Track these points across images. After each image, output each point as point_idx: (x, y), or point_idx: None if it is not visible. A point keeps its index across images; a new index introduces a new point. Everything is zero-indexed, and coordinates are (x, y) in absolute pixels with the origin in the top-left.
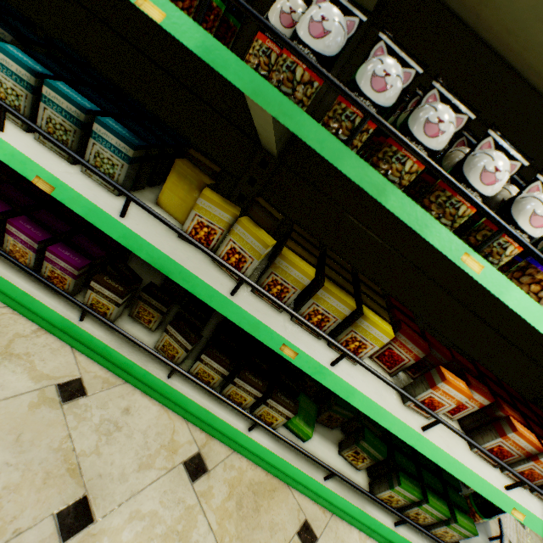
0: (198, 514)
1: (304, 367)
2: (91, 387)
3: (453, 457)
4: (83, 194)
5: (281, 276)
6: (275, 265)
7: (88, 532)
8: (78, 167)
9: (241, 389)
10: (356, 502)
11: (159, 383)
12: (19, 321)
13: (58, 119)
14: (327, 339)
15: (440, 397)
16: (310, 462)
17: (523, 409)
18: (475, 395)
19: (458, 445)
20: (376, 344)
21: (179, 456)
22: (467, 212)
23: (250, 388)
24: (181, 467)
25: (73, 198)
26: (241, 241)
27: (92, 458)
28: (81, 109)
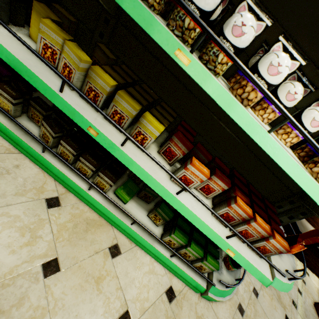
0: (46, 224)
1: (102, 143)
2: None
3: (193, 212)
4: None
5: (93, 84)
6: (88, 75)
7: None
8: None
9: (84, 164)
10: (149, 240)
11: (37, 154)
12: None
13: None
14: (116, 126)
15: (190, 176)
16: (124, 214)
17: (256, 199)
18: (219, 182)
19: (202, 209)
20: (152, 137)
21: (44, 195)
22: (191, 25)
23: (88, 164)
24: (43, 200)
25: None
26: (68, 57)
27: None
28: None
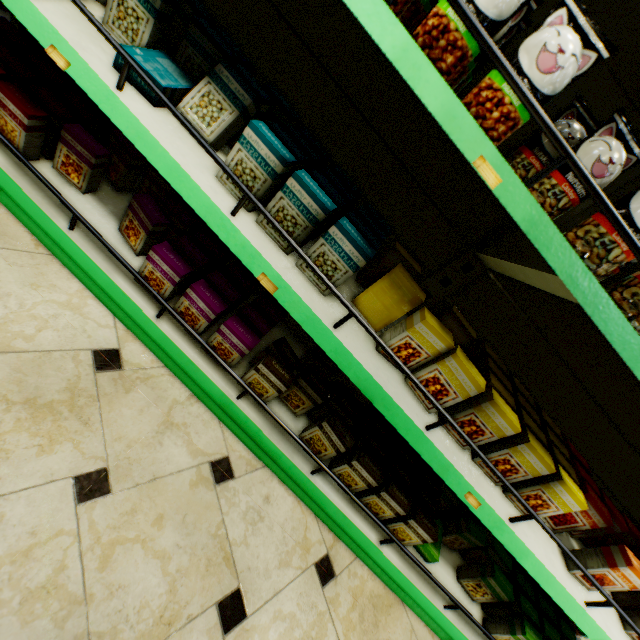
0: (327, 622)
1: (483, 519)
2: (237, 468)
3: None
4: (303, 299)
5: (482, 419)
6: (480, 407)
7: (243, 626)
8: (291, 258)
9: (384, 502)
10: (471, 637)
11: (303, 478)
12: (175, 384)
13: (291, 211)
14: (519, 499)
15: (615, 577)
16: (431, 586)
17: None
18: None
19: (614, 624)
20: (561, 509)
21: (311, 556)
22: None
23: (395, 504)
24: (313, 569)
25: (293, 302)
26: (449, 374)
27: (242, 549)
28: (324, 209)
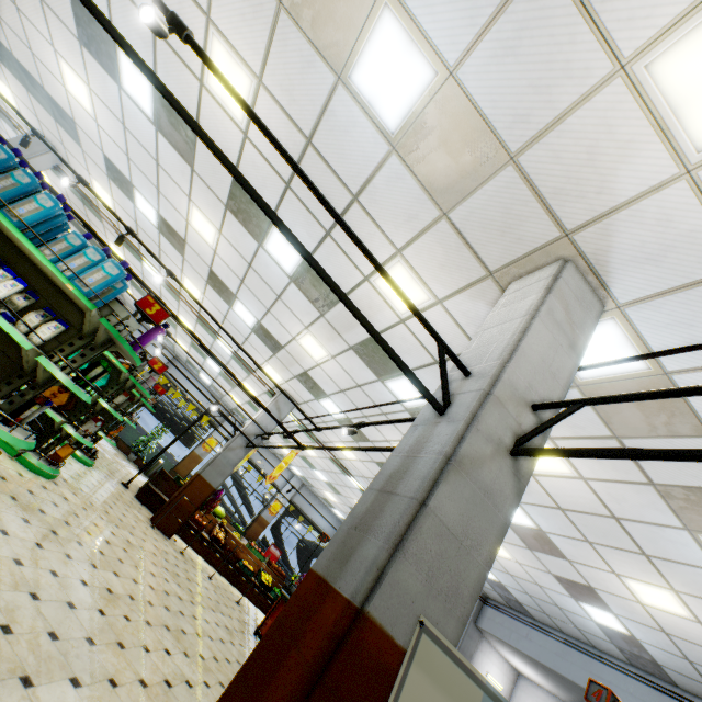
0: None
1: None
2: None
3: None
4: None
5: None
6: None
7: None
8: None
9: None
10: None
11: None
12: None
13: None
14: None
15: None
16: None
17: None
18: None
19: None
20: None
21: None
22: None
23: None
24: None
25: None
26: None
27: None
28: None
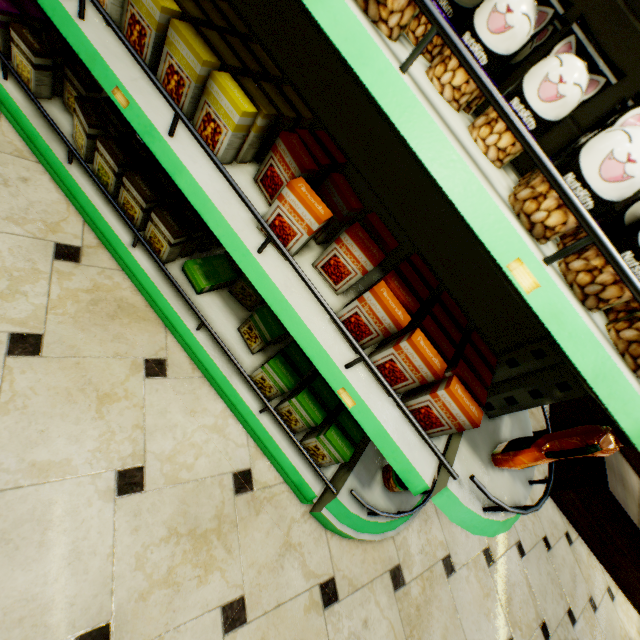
0: (43, 279)
1: (134, 123)
2: None
3: (282, 294)
4: None
5: (136, 7)
6: None
7: None
8: None
9: (130, 194)
10: (223, 368)
11: (58, 163)
12: None
13: None
14: (157, 86)
15: (289, 217)
16: (190, 310)
17: (442, 317)
18: (356, 251)
19: (311, 302)
20: (229, 127)
21: (55, 237)
22: None
23: (136, 193)
24: (51, 244)
25: None
26: None
27: None
28: None
